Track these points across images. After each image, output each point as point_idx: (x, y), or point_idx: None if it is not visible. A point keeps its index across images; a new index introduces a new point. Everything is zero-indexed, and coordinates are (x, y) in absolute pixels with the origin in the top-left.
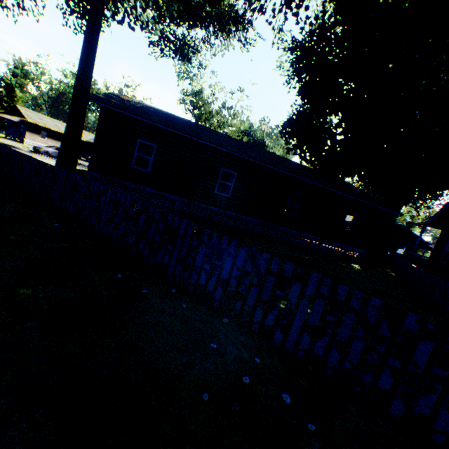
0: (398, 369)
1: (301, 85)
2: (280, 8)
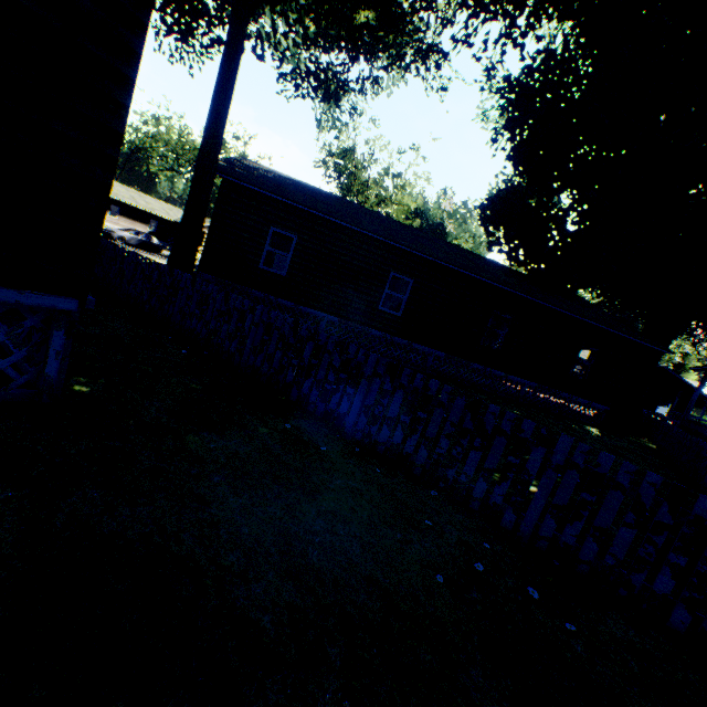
0: (682, 568)
1: (514, 144)
2: (499, 39)
